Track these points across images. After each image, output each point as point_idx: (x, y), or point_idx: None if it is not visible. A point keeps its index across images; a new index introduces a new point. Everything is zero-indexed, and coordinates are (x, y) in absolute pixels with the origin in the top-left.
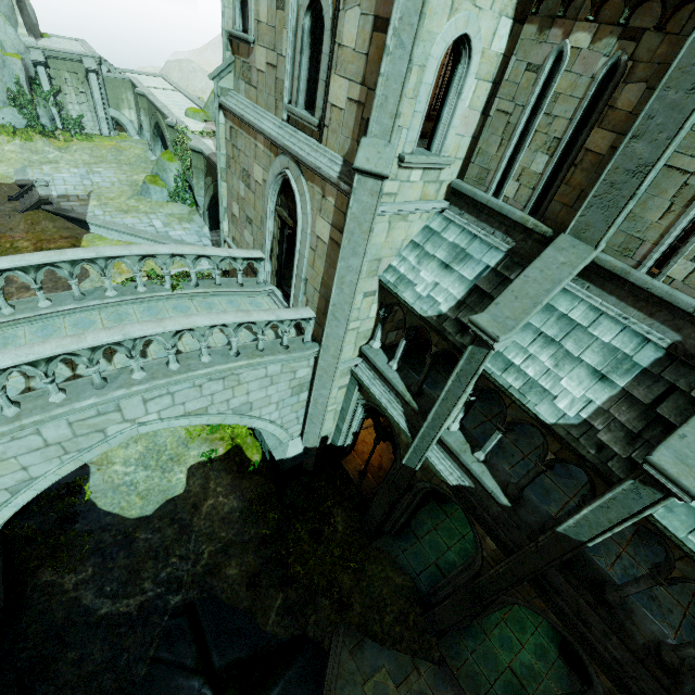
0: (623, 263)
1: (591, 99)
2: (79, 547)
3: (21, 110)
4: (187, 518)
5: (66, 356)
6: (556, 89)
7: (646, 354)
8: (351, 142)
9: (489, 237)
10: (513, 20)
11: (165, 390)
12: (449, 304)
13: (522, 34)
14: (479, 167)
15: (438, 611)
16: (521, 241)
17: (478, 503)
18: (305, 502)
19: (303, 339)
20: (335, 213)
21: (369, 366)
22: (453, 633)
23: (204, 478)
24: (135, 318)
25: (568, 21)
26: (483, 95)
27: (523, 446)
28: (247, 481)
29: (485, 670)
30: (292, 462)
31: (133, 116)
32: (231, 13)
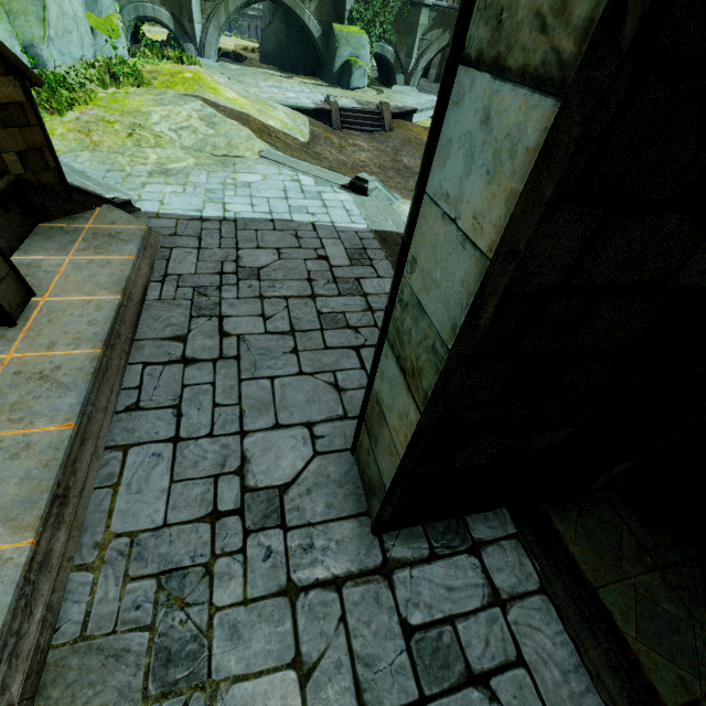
0: None
1: None
2: None
3: (118, 15)
4: None
5: None
6: None
7: None
8: None
9: None
10: None
11: None
12: None
13: None
14: None
15: None
16: None
17: None
18: None
19: None
20: None
21: None
22: None
23: None
24: None
25: None
26: None
27: None
28: None
29: None
30: None
31: None
32: None
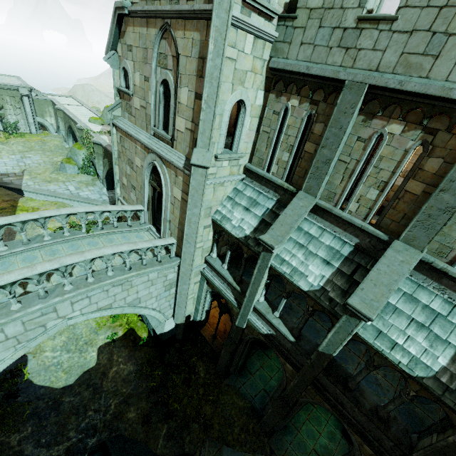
0: (330, 204)
1: (303, 128)
2: (21, 414)
3: None
4: (98, 382)
5: (23, 280)
6: (288, 123)
7: (346, 249)
8: (189, 149)
9: (267, 192)
10: (264, 91)
11: (85, 295)
12: (250, 230)
13: (269, 97)
14: (258, 158)
15: (266, 418)
16: (283, 194)
17: (279, 342)
18: (178, 360)
19: (170, 256)
20: (183, 185)
21: (211, 268)
22: (278, 433)
23: (109, 353)
24: (63, 252)
25: (288, 94)
26: (255, 123)
27: (304, 306)
28: (139, 352)
29: (299, 454)
30: (168, 334)
31: (52, 121)
32: (119, 78)
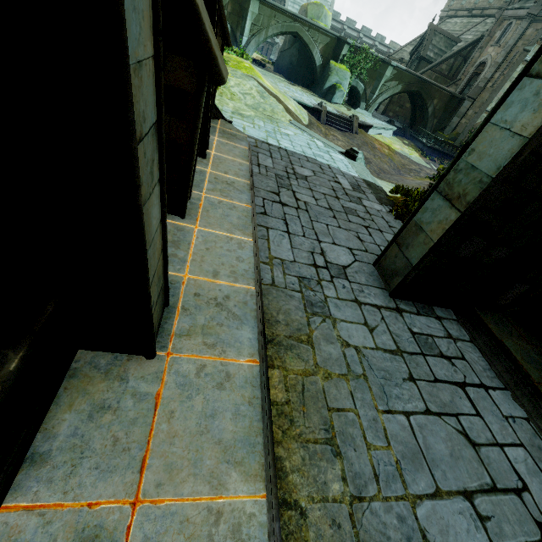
0: None
1: None
2: None
3: None
4: None
5: None
6: None
7: None
8: None
9: None
10: None
11: None
12: None
13: None
14: None
15: None
16: None
17: None
18: None
19: None
20: None
21: None
22: None
23: None
24: None
25: None
26: None
27: None
28: None
29: None
30: None
31: None
32: None
